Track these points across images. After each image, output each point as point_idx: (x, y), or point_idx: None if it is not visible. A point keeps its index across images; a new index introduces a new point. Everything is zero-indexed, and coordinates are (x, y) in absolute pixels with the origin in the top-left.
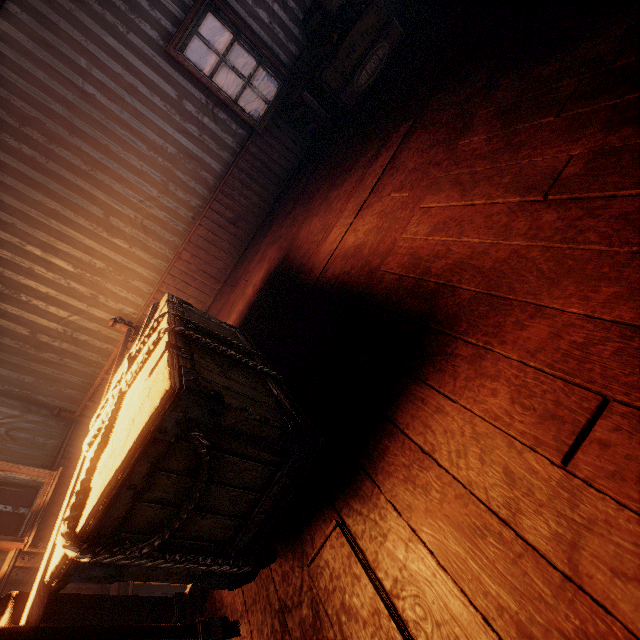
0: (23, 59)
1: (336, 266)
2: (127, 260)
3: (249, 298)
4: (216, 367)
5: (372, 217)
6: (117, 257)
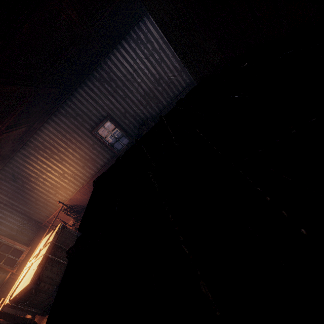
0: (49, 133)
1: None
2: (67, 185)
3: None
4: (50, 266)
5: None
6: (64, 184)
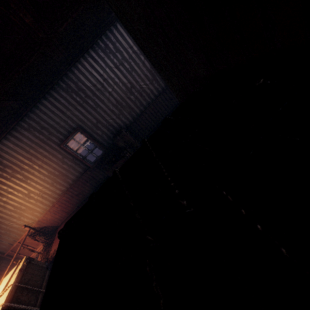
0: (9, 149)
1: None
2: (34, 206)
3: None
4: None
5: None
6: (30, 205)
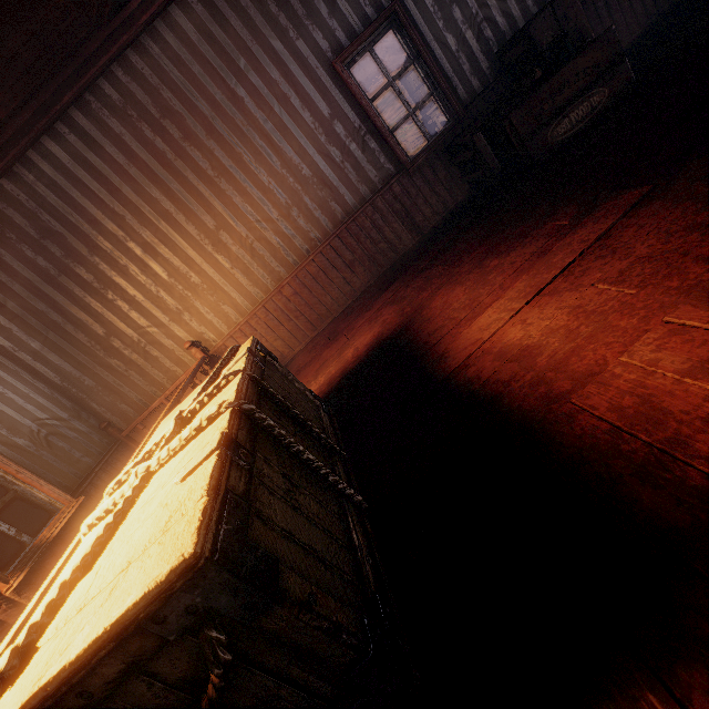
0: (184, 50)
1: (484, 365)
2: (224, 281)
3: (346, 363)
4: (282, 481)
5: (559, 311)
6: (215, 275)
